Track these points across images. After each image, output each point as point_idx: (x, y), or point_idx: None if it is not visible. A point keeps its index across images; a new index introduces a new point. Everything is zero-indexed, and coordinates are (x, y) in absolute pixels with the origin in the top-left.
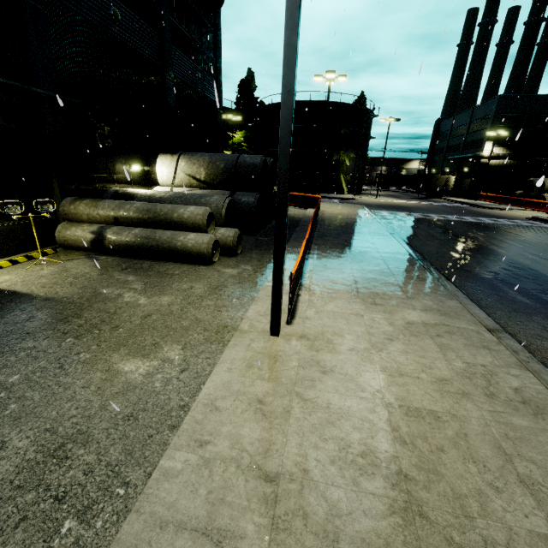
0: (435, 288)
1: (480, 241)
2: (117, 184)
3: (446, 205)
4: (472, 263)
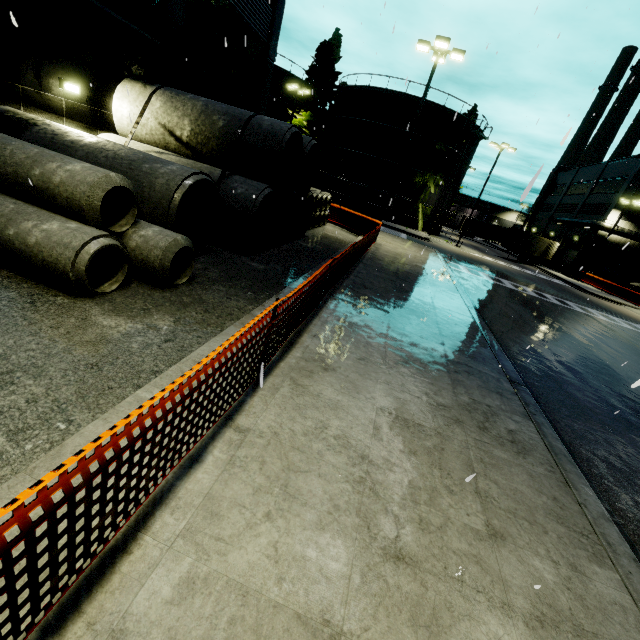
0: (553, 492)
1: (600, 351)
2: (26, 105)
3: (542, 277)
4: (599, 403)
